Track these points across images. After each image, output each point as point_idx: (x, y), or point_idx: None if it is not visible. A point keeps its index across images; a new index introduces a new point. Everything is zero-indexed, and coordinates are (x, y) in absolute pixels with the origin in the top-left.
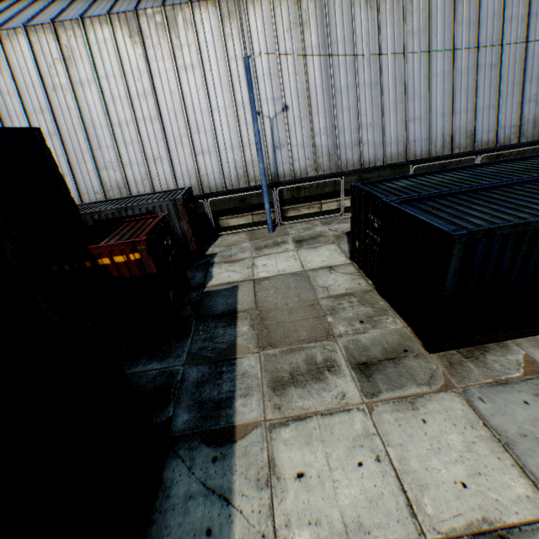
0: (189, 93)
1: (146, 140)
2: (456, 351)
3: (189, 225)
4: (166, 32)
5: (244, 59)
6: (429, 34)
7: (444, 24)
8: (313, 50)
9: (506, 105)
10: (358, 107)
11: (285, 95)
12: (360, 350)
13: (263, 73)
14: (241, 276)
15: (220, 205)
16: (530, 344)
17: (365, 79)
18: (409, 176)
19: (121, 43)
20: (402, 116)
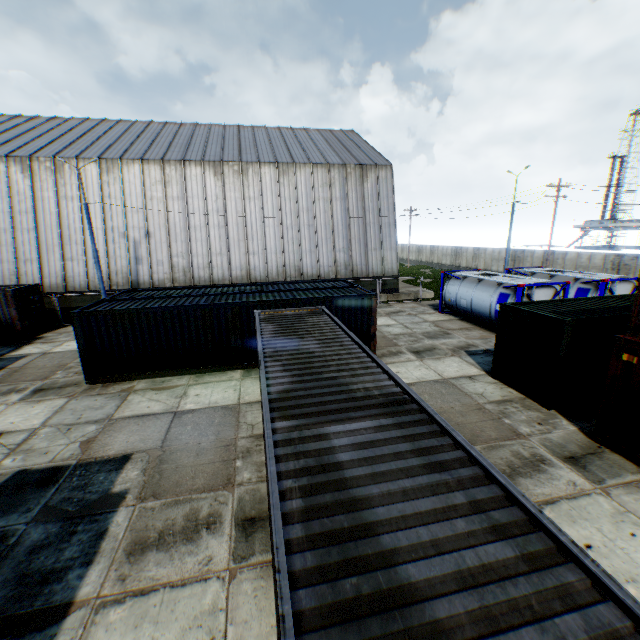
0: (67, 215)
1: (22, 244)
2: (104, 384)
3: (19, 311)
4: (54, 173)
5: (85, 204)
6: (261, 200)
7: (272, 195)
8: (174, 199)
9: (324, 252)
10: (208, 240)
11: (149, 226)
12: (52, 384)
13: (132, 209)
14: (41, 351)
15: (83, 303)
16: (147, 381)
17: (214, 222)
18: (165, 289)
19: (14, 175)
20: (244, 250)
